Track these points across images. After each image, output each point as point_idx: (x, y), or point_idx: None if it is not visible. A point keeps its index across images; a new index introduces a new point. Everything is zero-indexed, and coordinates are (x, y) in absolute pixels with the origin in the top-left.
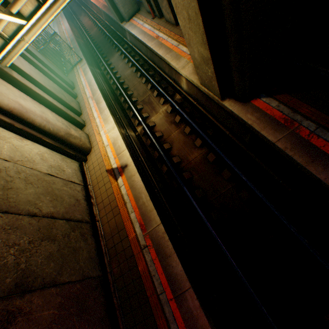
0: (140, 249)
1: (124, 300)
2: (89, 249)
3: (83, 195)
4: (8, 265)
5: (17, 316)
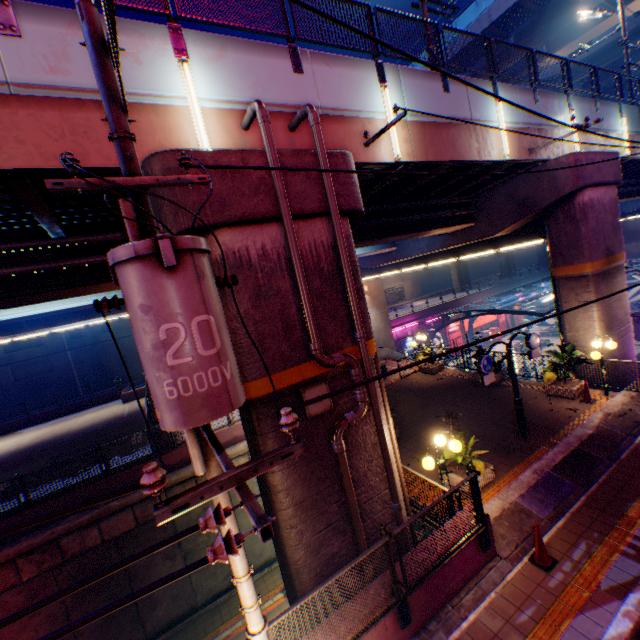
0: (209, 639)
1: (178, 633)
2: (218, 584)
3: (271, 555)
4: (198, 540)
5: (174, 559)
